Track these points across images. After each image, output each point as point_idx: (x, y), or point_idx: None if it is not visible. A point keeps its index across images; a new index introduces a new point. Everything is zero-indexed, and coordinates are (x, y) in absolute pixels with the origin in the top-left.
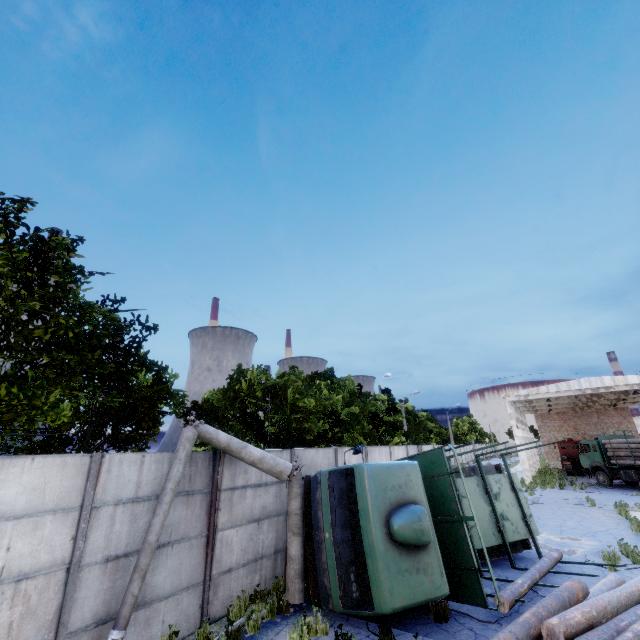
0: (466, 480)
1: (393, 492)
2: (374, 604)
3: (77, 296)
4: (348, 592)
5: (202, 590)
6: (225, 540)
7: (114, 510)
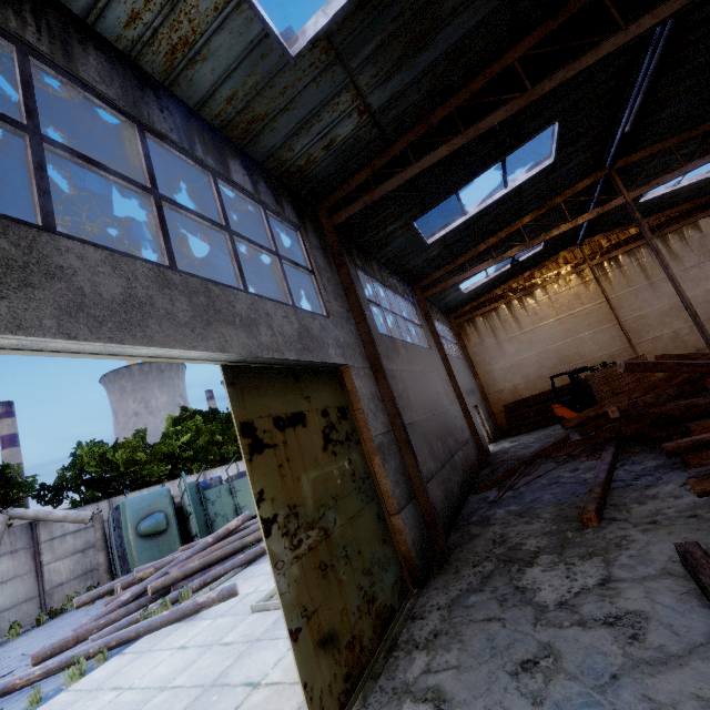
0: (243, 479)
1: (144, 510)
2: (131, 570)
3: None
4: (126, 569)
5: (39, 599)
6: (53, 569)
7: None
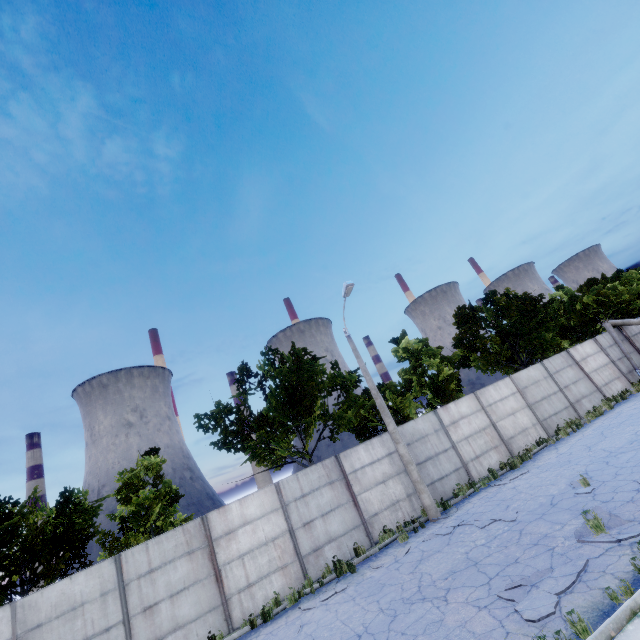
0: None
1: None
2: None
3: (541, 305)
4: None
5: None
6: None
7: (609, 349)
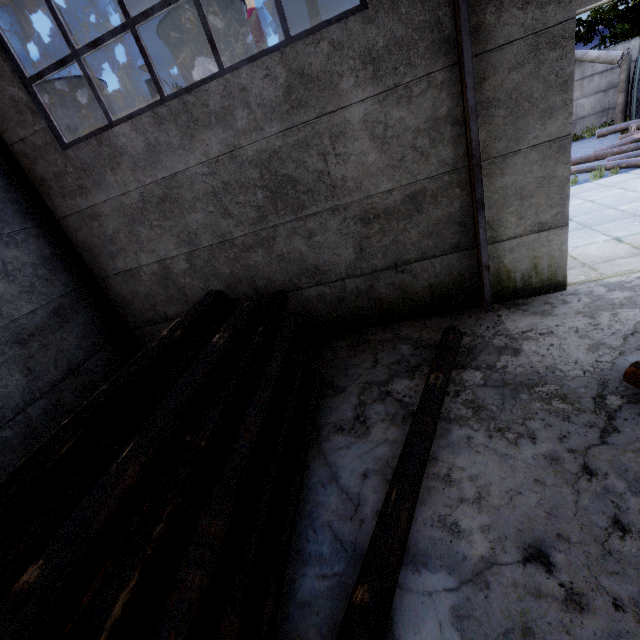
0: None
1: None
2: None
3: None
4: (639, 113)
5: None
6: (579, 105)
7: None
